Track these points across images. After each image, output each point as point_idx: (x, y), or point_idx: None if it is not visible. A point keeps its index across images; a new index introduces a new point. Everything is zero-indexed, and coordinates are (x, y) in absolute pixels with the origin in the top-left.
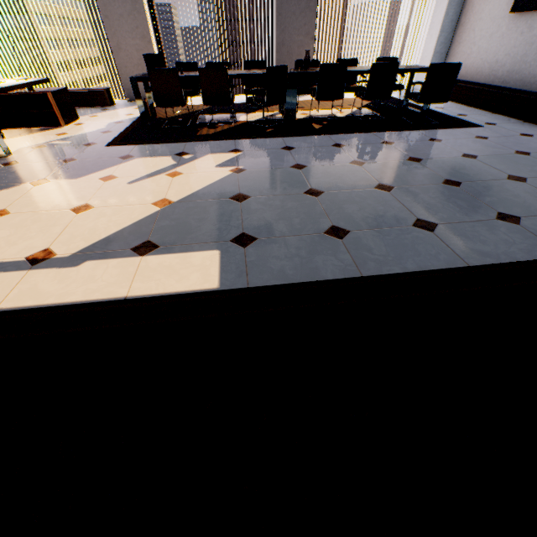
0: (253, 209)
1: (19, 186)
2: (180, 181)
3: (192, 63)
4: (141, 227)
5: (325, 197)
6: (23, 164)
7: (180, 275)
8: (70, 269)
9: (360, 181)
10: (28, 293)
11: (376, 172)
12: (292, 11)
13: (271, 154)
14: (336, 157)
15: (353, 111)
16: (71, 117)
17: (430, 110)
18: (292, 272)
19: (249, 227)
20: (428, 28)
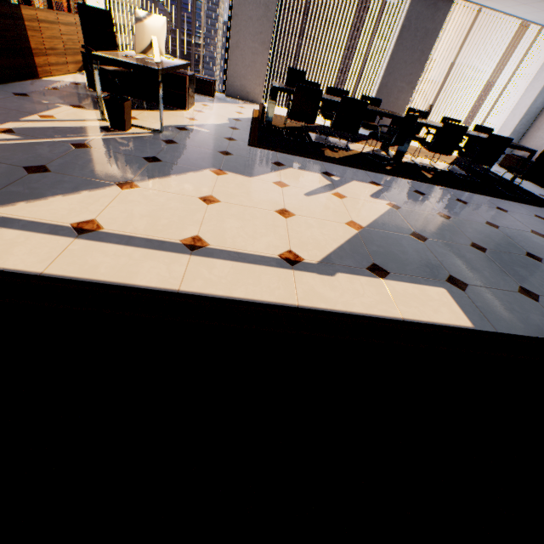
0: (440, 252)
1: (203, 172)
2: (351, 205)
3: (315, 83)
4: (356, 248)
5: (492, 255)
6: (183, 145)
7: (431, 307)
8: (330, 278)
9: (509, 245)
10: (313, 294)
11: (515, 239)
12: (404, 59)
13: (410, 196)
14: (468, 213)
15: (446, 165)
16: (191, 102)
17: (513, 183)
18: (522, 325)
19: (451, 271)
20: (512, 107)
